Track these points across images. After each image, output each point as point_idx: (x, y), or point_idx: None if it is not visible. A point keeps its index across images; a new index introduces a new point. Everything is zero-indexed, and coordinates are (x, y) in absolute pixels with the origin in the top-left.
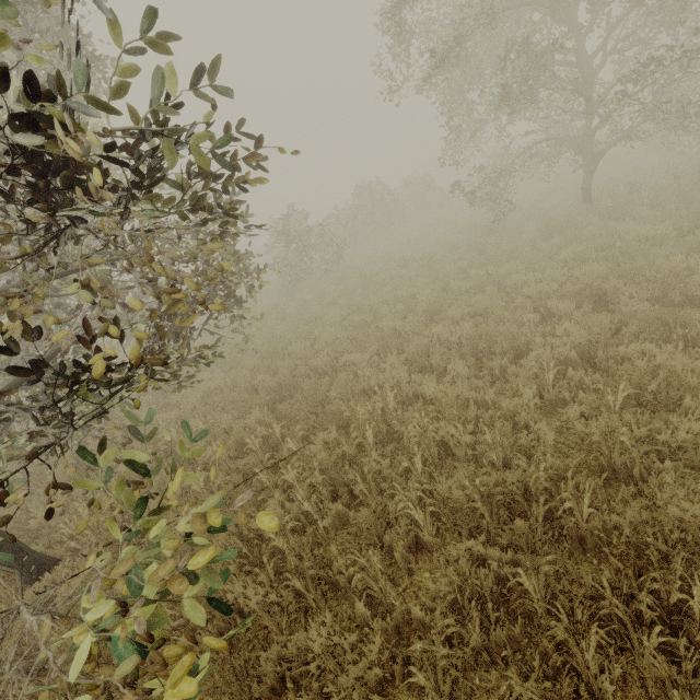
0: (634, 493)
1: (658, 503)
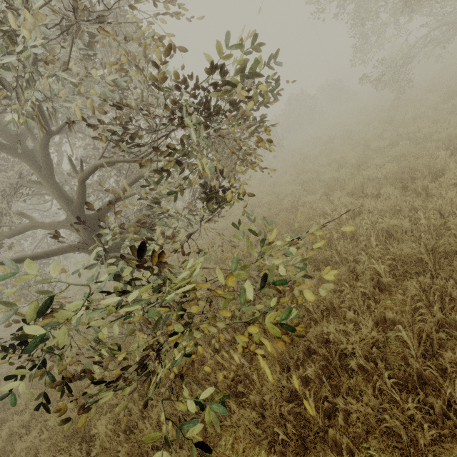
0: None
1: None
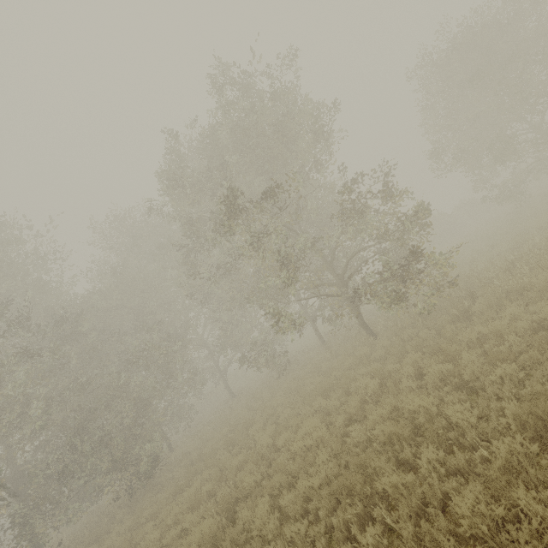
0: None
1: None
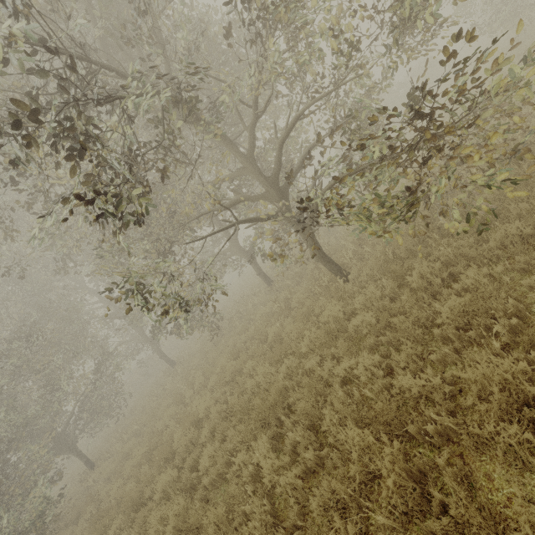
0: None
1: None
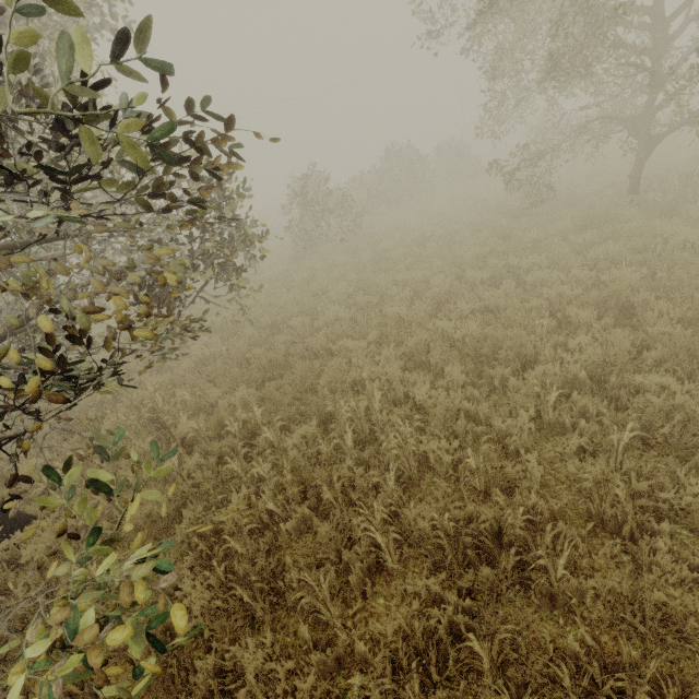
0: (620, 549)
1: (643, 584)
